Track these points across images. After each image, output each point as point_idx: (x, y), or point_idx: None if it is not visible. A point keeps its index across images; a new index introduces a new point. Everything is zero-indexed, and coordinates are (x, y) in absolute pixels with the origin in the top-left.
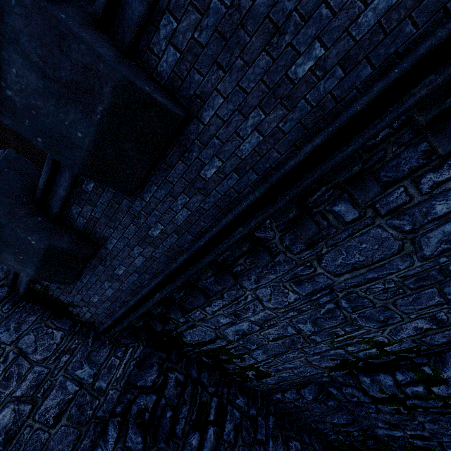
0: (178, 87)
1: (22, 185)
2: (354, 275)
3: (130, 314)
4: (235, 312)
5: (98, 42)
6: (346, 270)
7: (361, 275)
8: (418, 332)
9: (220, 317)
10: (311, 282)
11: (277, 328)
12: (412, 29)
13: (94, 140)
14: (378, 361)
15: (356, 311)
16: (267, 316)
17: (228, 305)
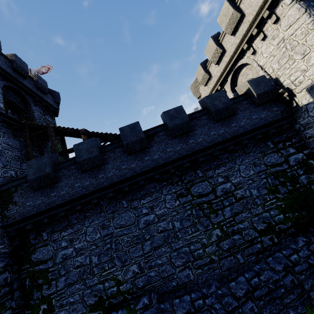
0: (105, 160)
1: (55, 160)
2: (120, 230)
3: (31, 219)
4: (72, 239)
5: (98, 149)
6: (119, 226)
7: (122, 231)
8: (134, 275)
9: (64, 241)
10: (107, 229)
11: (83, 257)
12: (138, 169)
13: (86, 158)
14: (115, 301)
15: (116, 252)
16: (83, 245)
17: (72, 233)
